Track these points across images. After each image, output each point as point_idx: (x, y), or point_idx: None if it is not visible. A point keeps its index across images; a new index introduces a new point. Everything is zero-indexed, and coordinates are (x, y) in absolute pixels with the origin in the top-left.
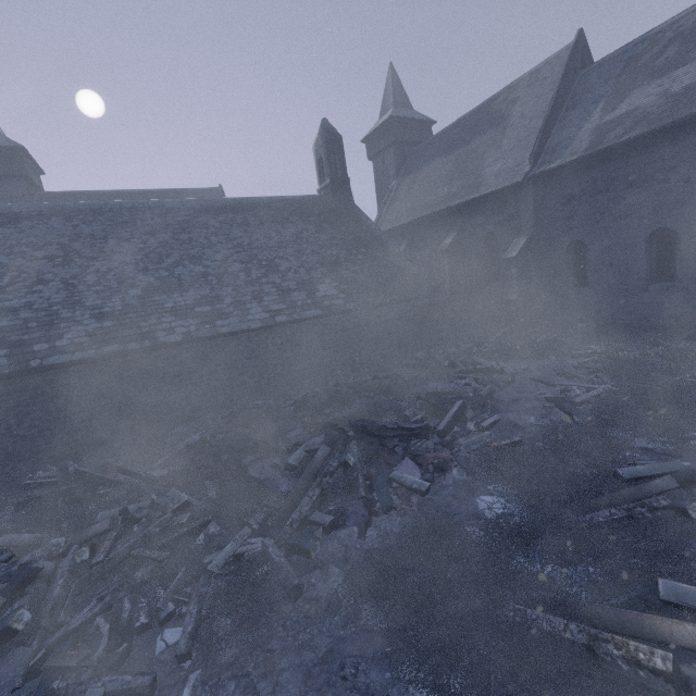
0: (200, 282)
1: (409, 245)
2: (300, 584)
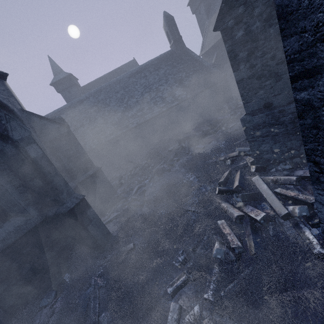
0: (136, 104)
1: (217, 55)
2: (170, 169)
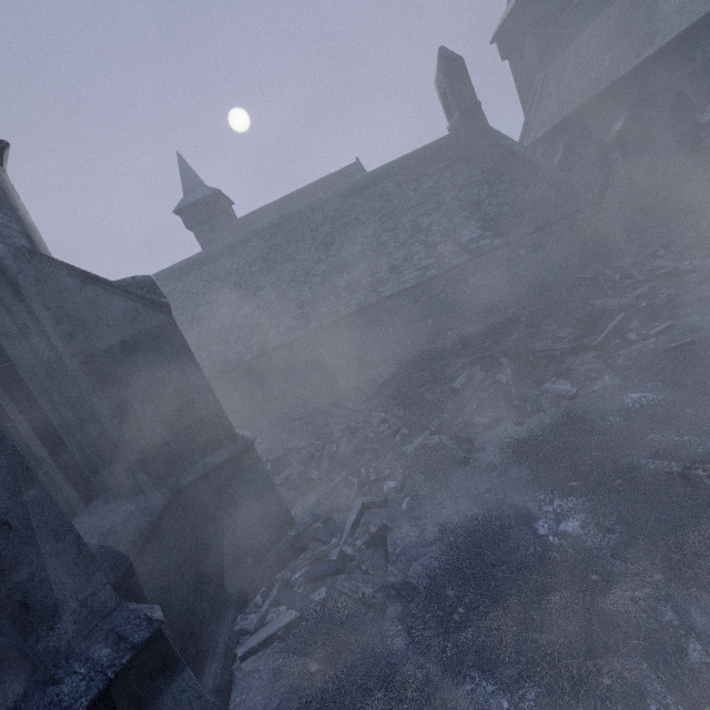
0: (360, 258)
1: (567, 147)
2: (466, 457)
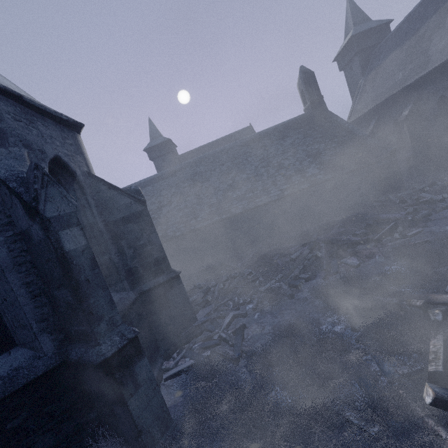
0: (246, 182)
1: (376, 123)
2: (292, 294)
